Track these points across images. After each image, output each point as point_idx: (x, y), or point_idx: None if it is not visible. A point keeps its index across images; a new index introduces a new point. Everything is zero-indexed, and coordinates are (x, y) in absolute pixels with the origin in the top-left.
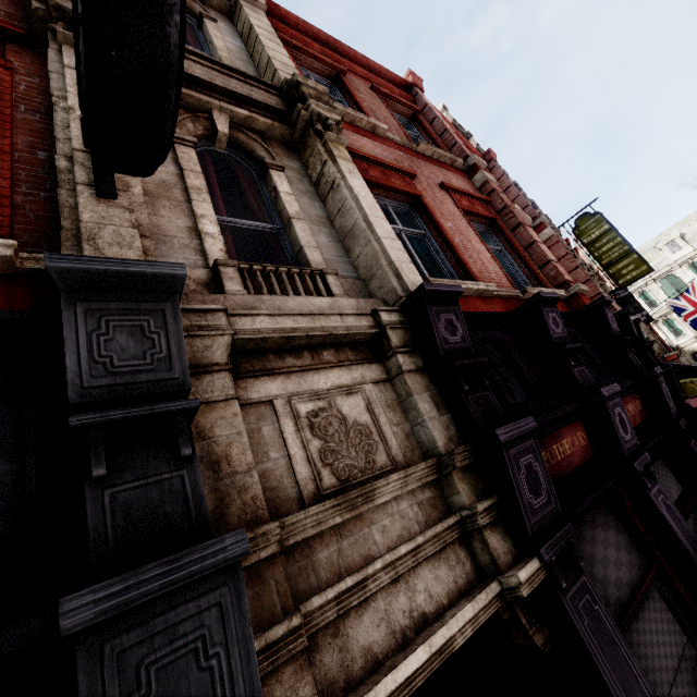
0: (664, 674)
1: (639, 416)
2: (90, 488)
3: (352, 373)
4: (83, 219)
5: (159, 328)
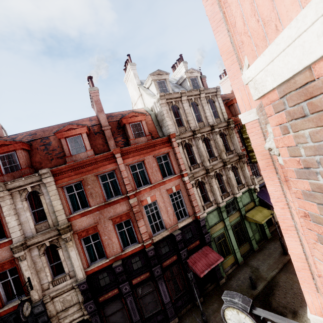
0: (114, 320)
1: (146, 277)
2: (38, 319)
3: (69, 292)
4: (31, 294)
5: (40, 307)
